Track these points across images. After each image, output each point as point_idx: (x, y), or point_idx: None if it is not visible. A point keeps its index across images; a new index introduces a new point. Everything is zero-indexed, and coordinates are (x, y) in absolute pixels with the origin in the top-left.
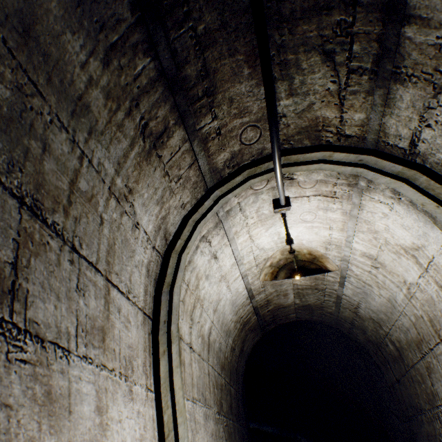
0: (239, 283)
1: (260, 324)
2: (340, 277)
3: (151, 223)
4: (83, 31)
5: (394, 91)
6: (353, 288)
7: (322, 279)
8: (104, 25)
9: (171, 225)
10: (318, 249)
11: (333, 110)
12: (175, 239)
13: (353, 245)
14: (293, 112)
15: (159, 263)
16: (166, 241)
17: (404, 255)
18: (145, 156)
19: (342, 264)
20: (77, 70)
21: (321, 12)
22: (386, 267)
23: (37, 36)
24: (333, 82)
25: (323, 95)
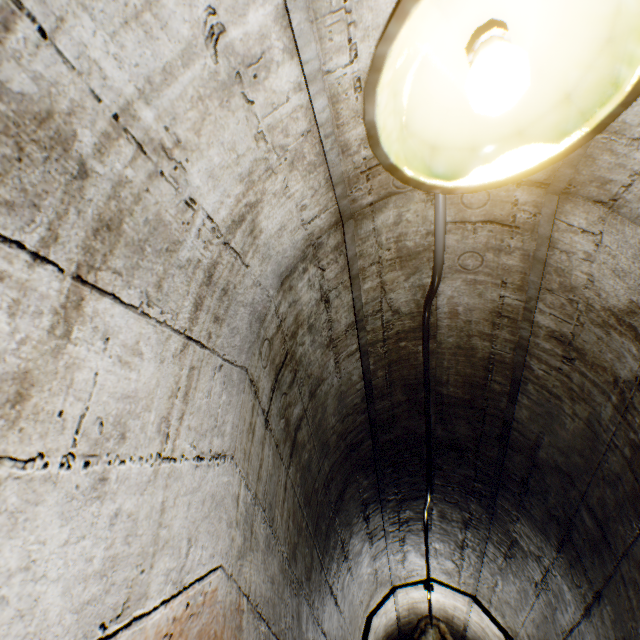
0: (392, 613)
1: (399, 636)
2: (463, 625)
3: (365, 605)
4: (369, 563)
5: (480, 583)
6: (473, 635)
7: (451, 620)
8: (375, 558)
9: (371, 601)
10: (449, 605)
11: (457, 573)
12: (373, 610)
13: (471, 614)
14: (439, 567)
15: (363, 621)
16: (367, 608)
17: (496, 637)
18: (372, 582)
19: (464, 620)
20: (364, 573)
21: (452, 555)
22: (489, 636)
23: (359, 573)
24: (457, 568)
25: (452, 568)
